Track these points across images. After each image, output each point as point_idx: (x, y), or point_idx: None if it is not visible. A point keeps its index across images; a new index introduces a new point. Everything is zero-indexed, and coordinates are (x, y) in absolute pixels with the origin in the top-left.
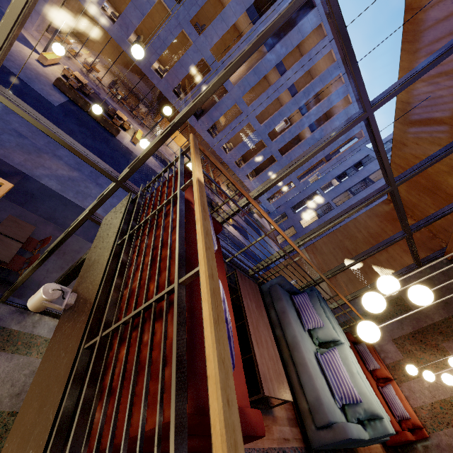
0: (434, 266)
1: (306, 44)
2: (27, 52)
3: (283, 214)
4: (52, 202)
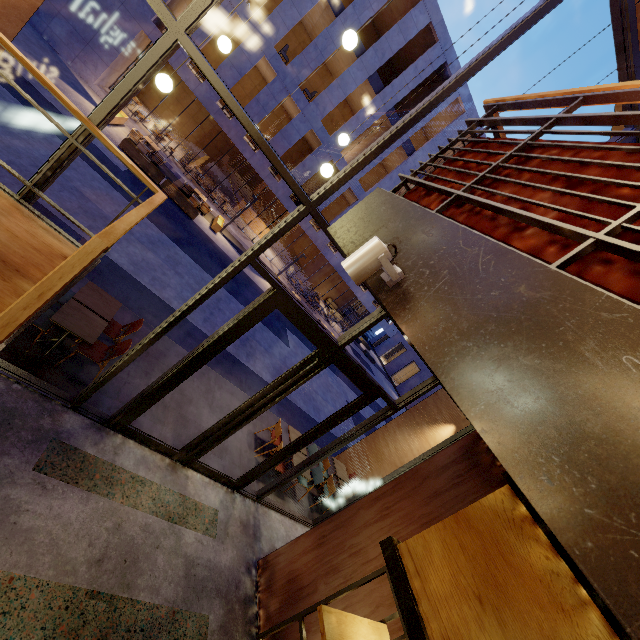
0: None
1: (434, 124)
2: (89, 106)
3: (397, 346)
4: (124, 286)
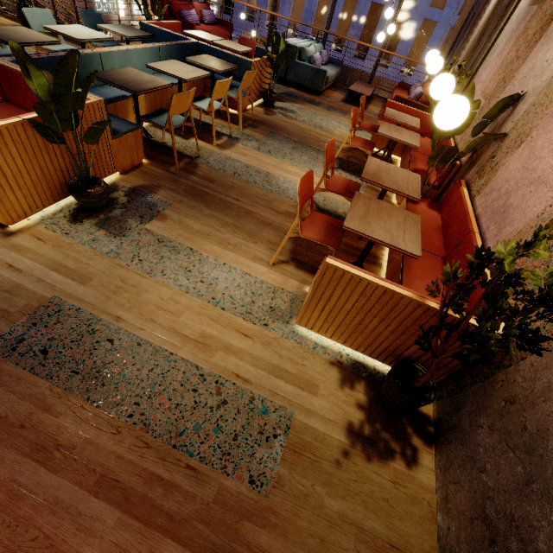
0: None
1: None
2: None
3: None
4: None
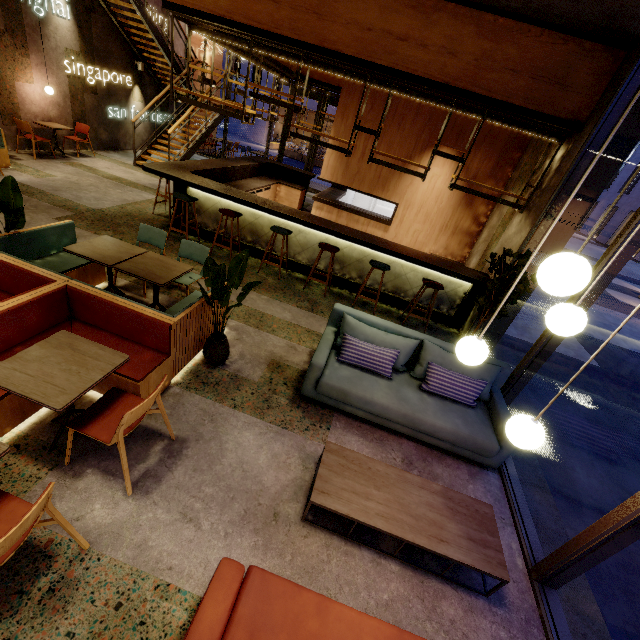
0: None
1: None
2: (263, 147)
3: None
4: None
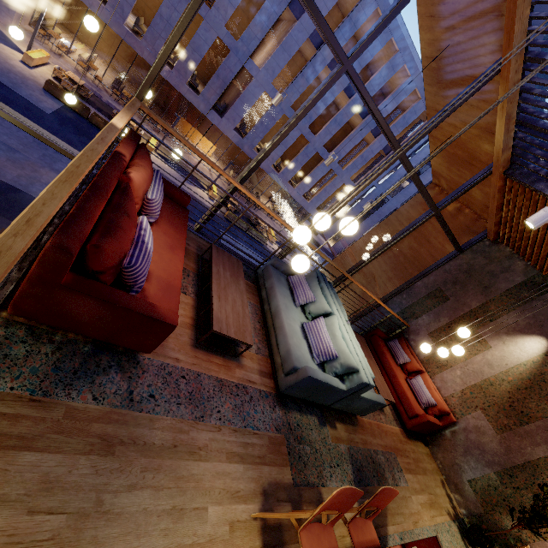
0: (476, 250)
1: (348, 4)
2: (9, 53)
3: None
4: None
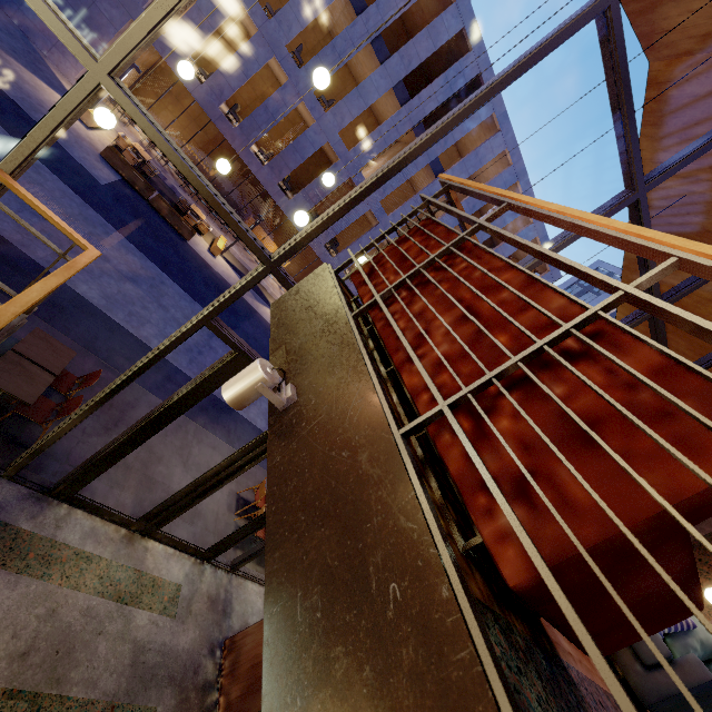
0: None
1: (468, 141)
2: None
3: None
4: (92, 324)
